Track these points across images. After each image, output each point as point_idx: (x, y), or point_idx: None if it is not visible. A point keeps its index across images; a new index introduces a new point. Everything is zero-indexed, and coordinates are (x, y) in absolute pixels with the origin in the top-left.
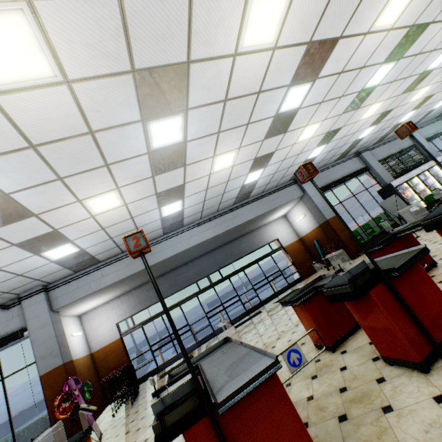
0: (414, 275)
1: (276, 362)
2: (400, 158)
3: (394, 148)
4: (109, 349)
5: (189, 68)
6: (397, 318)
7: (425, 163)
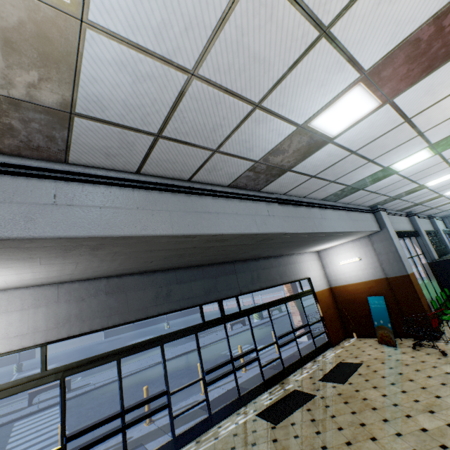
0: None
1: None
2: (433, 237)
3: (425, 226)
4: None
5: None
6: None
7: (446, 252)
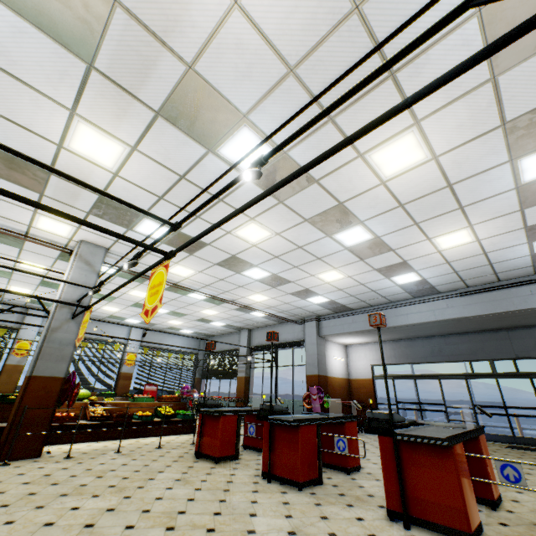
0: (435, 457)
1: (292, 421)
2: None
3: None
4: (361, 383)
5: (344, 205)
6: (389, 469)
7: None
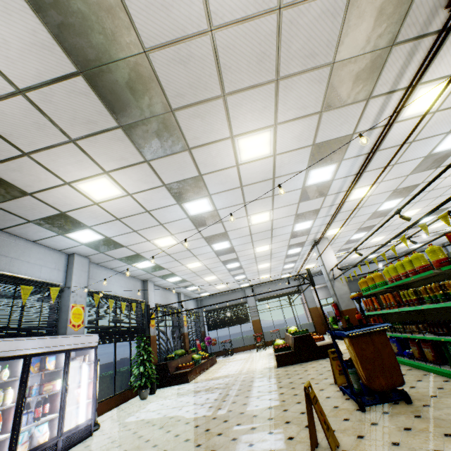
0: None
1: None
2: None
3: None
4: None
5: (409, 233)
6: None
7: None
